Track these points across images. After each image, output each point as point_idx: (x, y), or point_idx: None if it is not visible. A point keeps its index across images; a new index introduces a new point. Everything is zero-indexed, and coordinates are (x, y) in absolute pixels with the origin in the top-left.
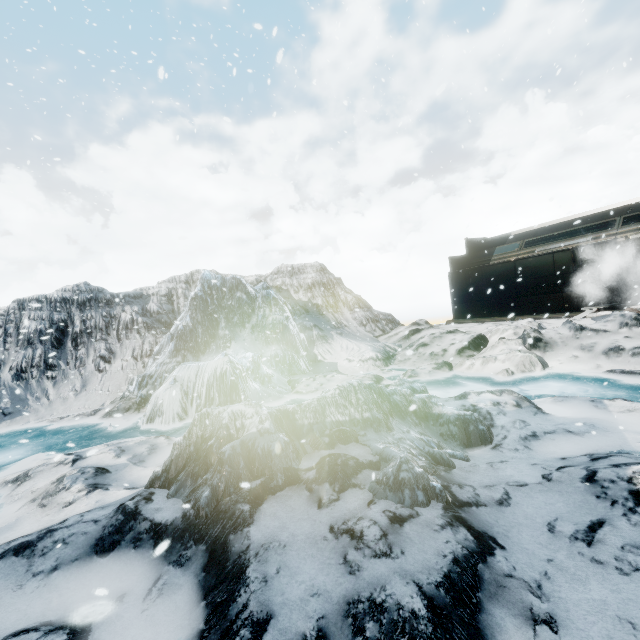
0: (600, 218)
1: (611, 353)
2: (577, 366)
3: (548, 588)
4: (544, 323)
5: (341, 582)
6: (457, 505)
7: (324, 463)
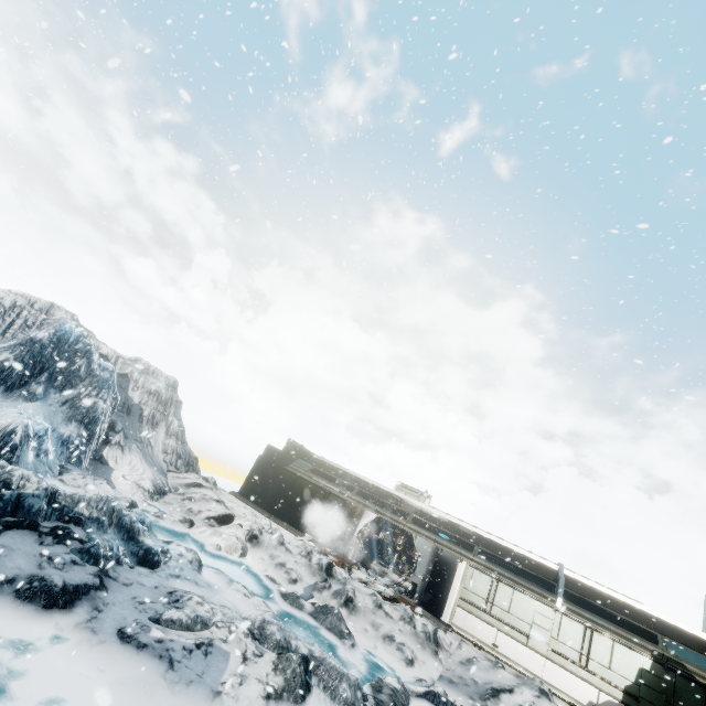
0: (356, 481)
1: (279, 566)
2: (258, 565)
3: (111, 605)
4: (279, 530)
5: (33, 569)
6: (105, 574)
7: (58, 528)
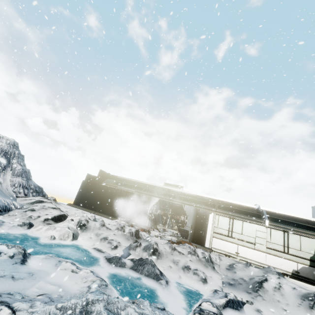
0: (142, 185)
1: (103, 239)
2: (87, 242)
3: None
4: (101, 219)
5: None
6: None
7: None
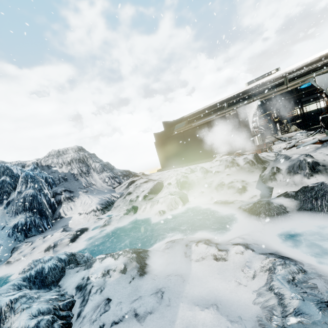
0: (220, 104)
1: (219, 188)
2: (202, 199)
3: None
4: (197, 167)
5: None
6: None
7: None
